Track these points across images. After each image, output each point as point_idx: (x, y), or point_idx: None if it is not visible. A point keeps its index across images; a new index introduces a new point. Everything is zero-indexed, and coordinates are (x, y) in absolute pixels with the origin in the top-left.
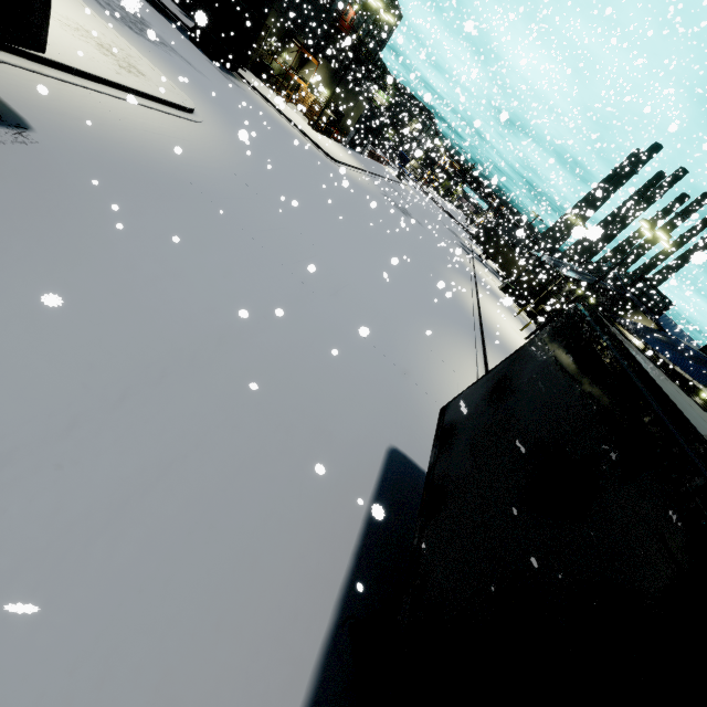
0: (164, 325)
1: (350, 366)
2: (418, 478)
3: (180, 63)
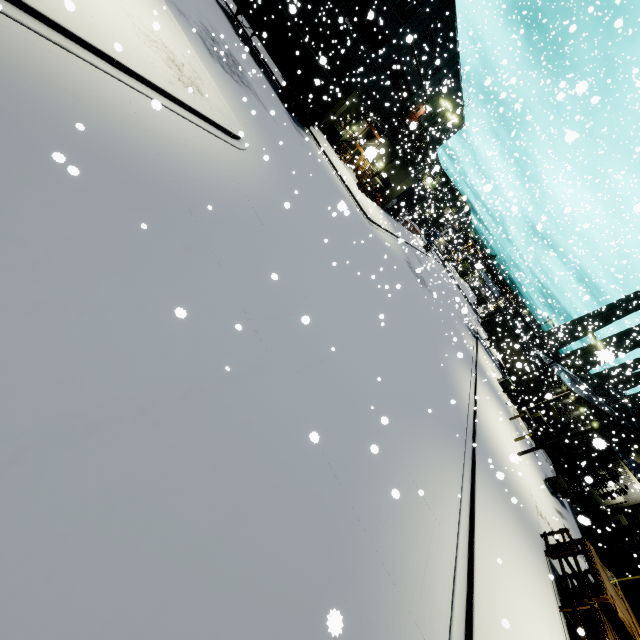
0: None
1: (273, 506)
2: None
3: (255, 104)
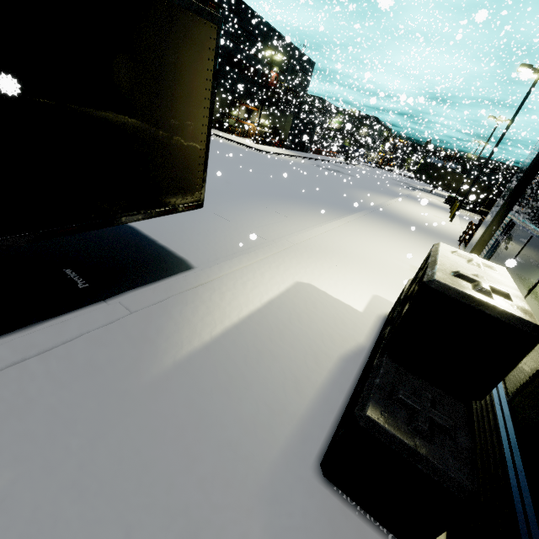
0: None
1: None
2: (130, 236)
3: None
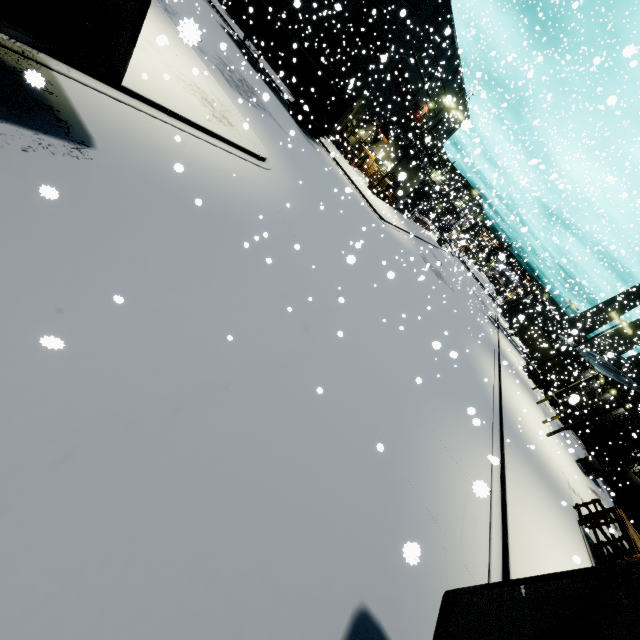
0: (114, 376)
1: (338, 457)
2: None
3: (272, 124)
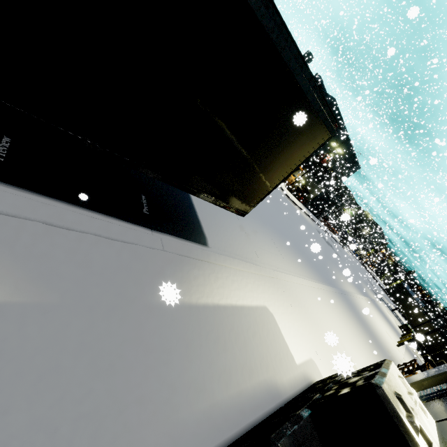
0: None
1: None
2: (185, 199)
3: None
